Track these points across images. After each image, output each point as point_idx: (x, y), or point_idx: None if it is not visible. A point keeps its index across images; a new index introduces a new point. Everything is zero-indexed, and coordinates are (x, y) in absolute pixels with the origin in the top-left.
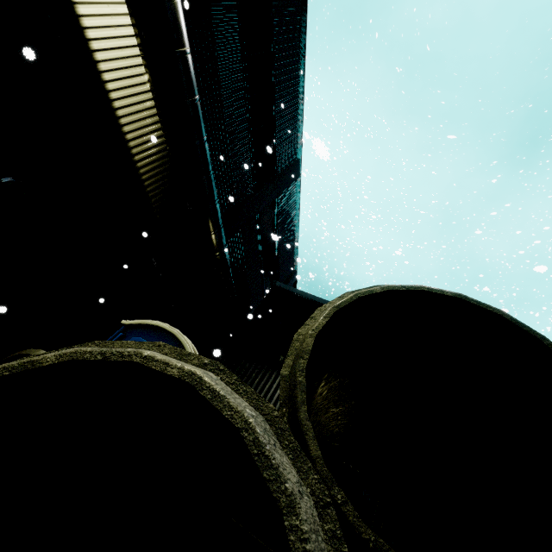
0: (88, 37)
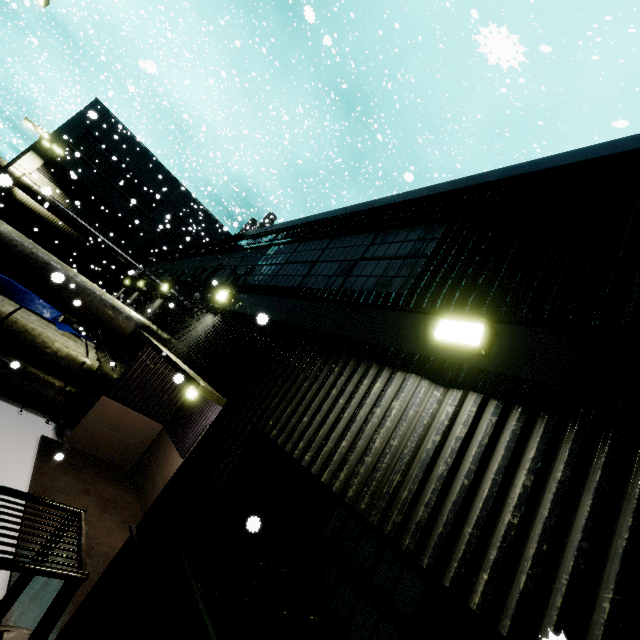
0: (34, 209)
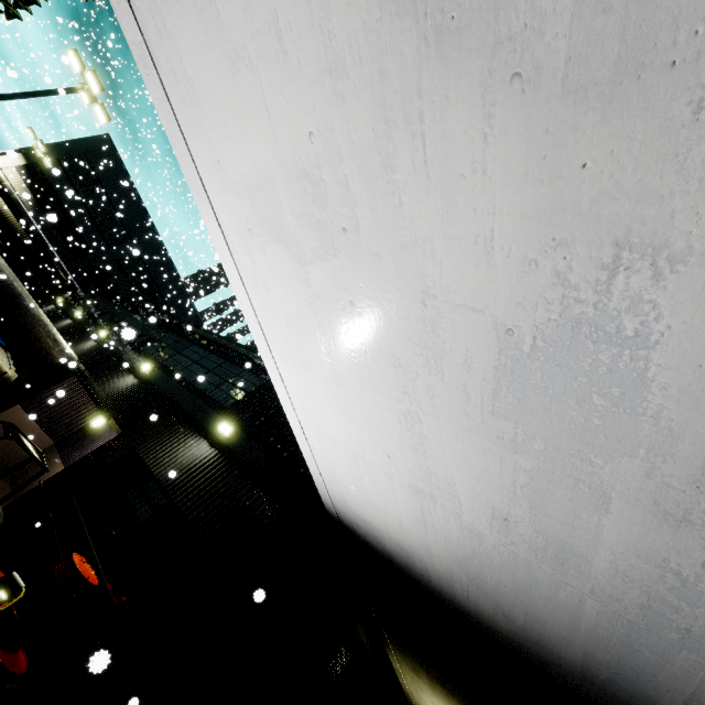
0: None
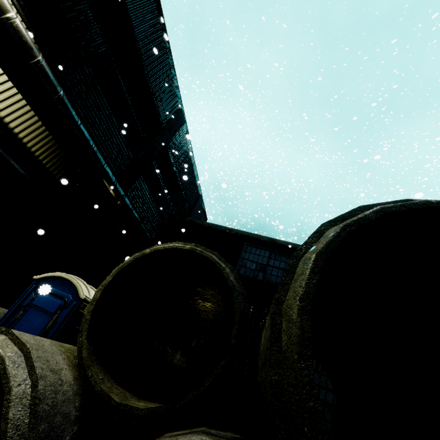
0: None
